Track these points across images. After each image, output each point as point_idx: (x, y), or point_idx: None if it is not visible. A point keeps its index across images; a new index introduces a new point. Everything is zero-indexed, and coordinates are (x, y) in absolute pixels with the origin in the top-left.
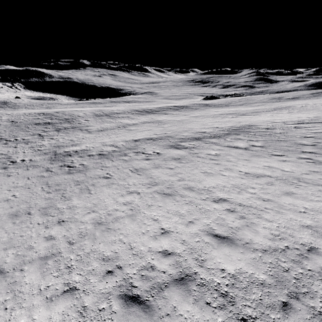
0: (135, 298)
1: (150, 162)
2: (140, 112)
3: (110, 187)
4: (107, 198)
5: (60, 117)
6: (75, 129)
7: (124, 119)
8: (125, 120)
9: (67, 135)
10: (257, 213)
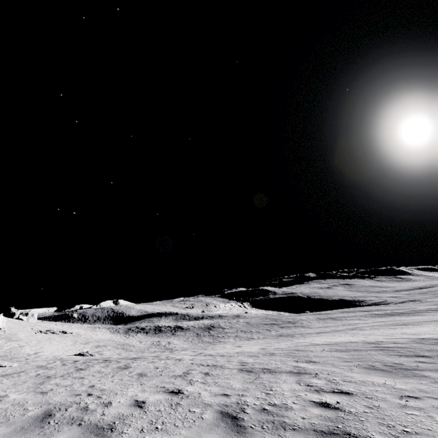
0: (321, 344)
1: (362, 330)
2: (378, 315)
3: (320, 336)
4: (317, 338)
5: (284, 320)
6: (297, 326)
7: (352, 320)
8: (354, 321)
9: (290, 329)
10: (436, 334)
